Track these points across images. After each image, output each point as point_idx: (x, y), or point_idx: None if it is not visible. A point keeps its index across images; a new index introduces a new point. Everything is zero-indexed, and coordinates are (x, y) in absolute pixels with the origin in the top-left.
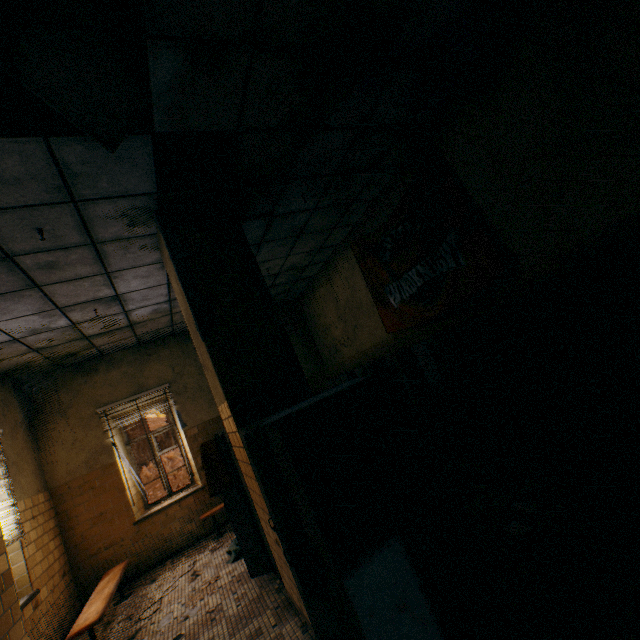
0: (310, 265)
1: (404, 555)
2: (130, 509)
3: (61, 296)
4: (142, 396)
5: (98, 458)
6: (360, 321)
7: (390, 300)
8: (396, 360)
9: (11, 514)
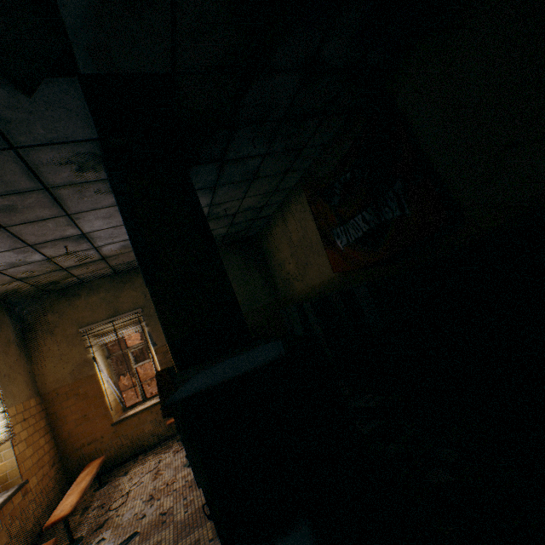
0: (266, 206)
1: (312, 540)
2: (109, 413)
3: (29, 235)
4: (118, 319)
5: (81, 370)
6: (310, 259)
7: (337, 243)
8: (339, 299)
9: (1, 420)
